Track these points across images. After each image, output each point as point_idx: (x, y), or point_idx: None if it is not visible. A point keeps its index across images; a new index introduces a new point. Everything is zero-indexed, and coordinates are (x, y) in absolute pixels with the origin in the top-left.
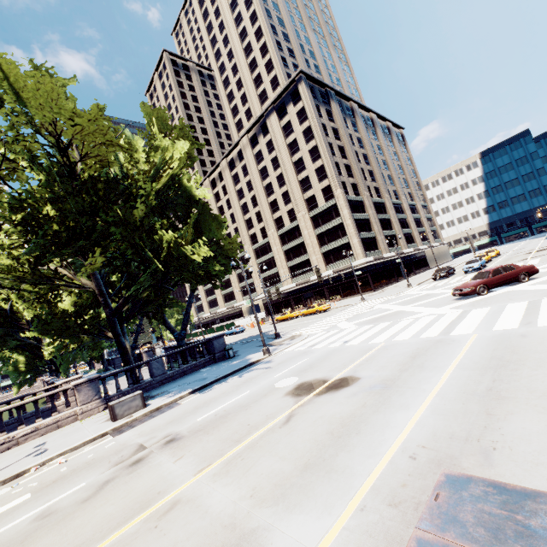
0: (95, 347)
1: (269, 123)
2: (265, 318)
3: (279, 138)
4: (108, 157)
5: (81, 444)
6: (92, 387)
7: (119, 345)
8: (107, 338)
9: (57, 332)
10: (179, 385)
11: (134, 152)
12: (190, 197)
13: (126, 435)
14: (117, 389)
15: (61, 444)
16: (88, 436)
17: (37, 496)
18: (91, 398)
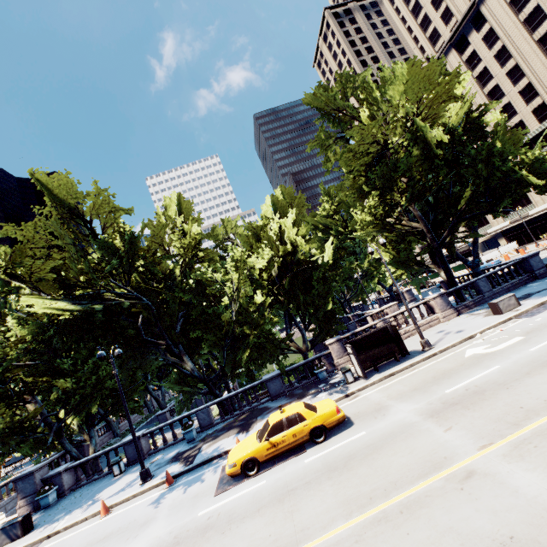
0: (362, 291)
1: (485, 9)
2: (519, 248)
3: (506, 19)
4: (438, 115)
5: (497, 324)
6: (443, 300)
7: (446, 270)
8: (427, 268)
9: (401, 265)
10: (525, 294)
11: (460, 100)
12: (482, 126)
13: (543, 315)
14: (457, 302)
15: (470, 327)
16: (492, 321)
17: (530, 336)
18: (445, 308)
